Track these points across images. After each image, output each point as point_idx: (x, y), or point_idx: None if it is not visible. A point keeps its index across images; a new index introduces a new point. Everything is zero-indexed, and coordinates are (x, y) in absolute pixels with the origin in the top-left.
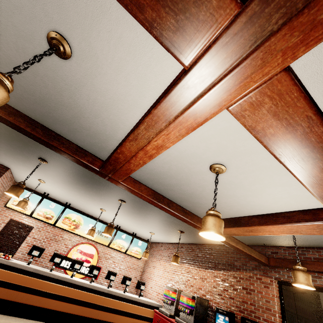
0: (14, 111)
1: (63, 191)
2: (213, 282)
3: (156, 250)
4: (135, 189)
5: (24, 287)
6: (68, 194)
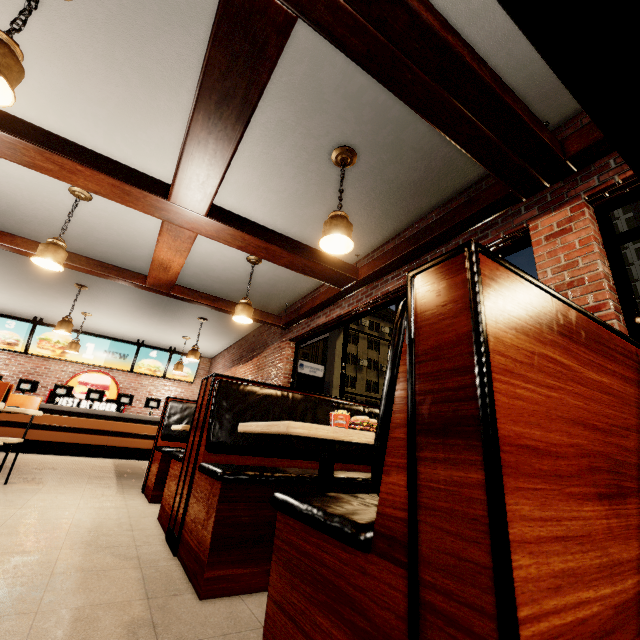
0: None
1: (6, 295)
2: (250, 373)
3: (214, 365)
4: (5, 243)
5: None
6: (16, 298)
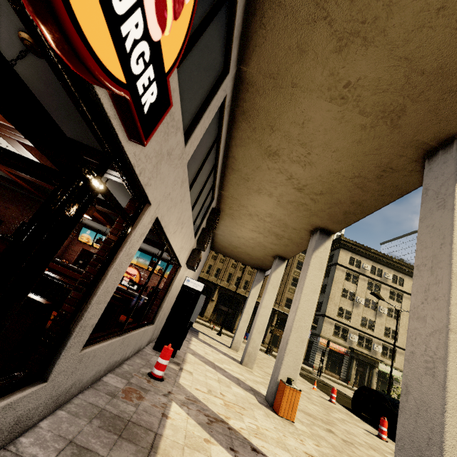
0: (9, 179)
1: (97, 225)
2: None
3: None
4: None
5: (74, 278)
6: (101, 226)
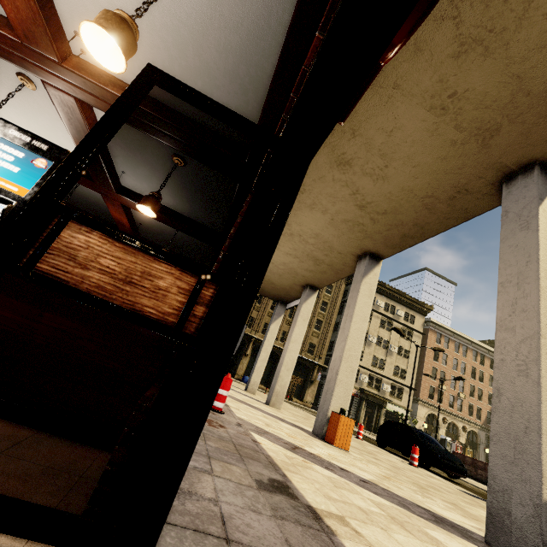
0: None
1: None
2: None
3: None
4: None
5: None
6: None
